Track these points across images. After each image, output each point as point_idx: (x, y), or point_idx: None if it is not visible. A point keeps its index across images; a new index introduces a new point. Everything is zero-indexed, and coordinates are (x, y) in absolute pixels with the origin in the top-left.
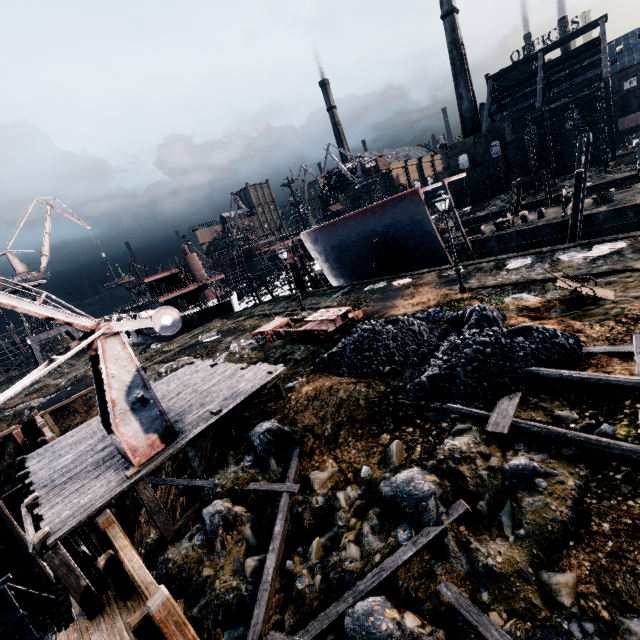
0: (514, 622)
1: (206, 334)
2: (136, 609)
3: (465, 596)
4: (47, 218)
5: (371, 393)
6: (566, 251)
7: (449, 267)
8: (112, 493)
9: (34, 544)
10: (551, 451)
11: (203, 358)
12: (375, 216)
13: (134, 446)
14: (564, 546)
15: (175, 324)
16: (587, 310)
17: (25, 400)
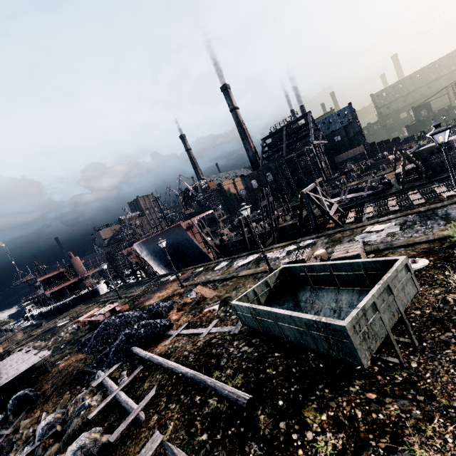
0: None
1: (63, 319)
2: None
3: None
4: None
5: (82, 365)
6: (241, 258)
7: (200, 266)
8: None
9: None
10: (104, 394)
11: (44, 341)
12: (166, 236)
13: None
14: (71, 441)
15: None
16: (199, 304)
17: None
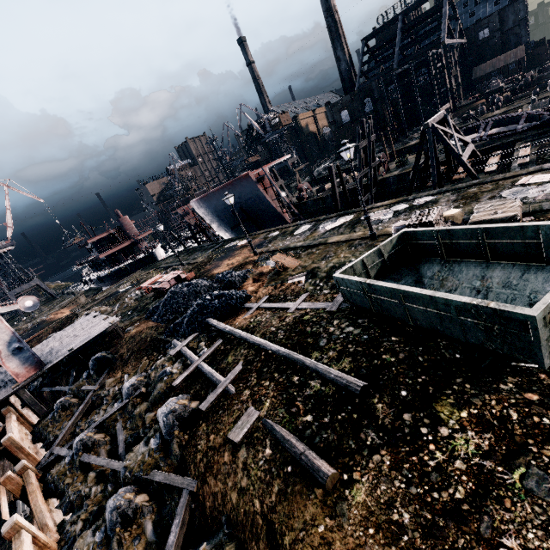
0: (129, 432)
1: (124, 285)
2: None
3: (122, 425)
4: (6, 197)
5: (154, 333)
6: (328, 220)
7: (274, 229)
8: (3, 397)
9: None
10: (184, 363)
11: (109, 306)
12: (230, 191)
13: (17, 372)
14: (158, 403)
15: (35, 304)
16: (279, 275)
17: None
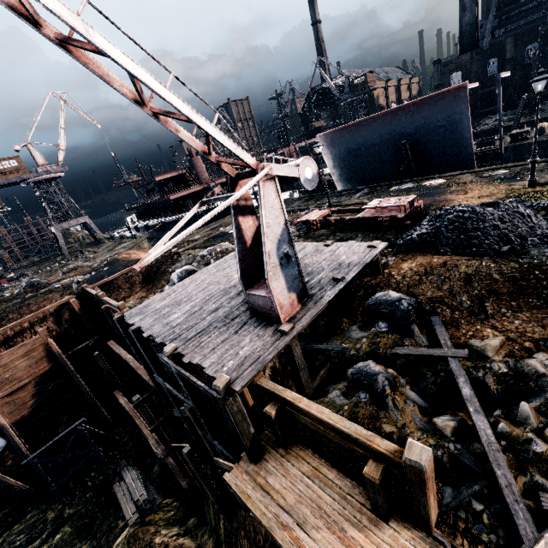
0: None
1: (228, 227)
2: (305, 458)
3: None
4: (61, 113)
5: (504, 268)
6: None
7: (486, 169)
8: (276, 346)
9: (220, 390)
10: None
11: None
12: (407, 116)
13: (280, 303)
14: None
15: (313, 179)
16: None
17: (65, 277)
